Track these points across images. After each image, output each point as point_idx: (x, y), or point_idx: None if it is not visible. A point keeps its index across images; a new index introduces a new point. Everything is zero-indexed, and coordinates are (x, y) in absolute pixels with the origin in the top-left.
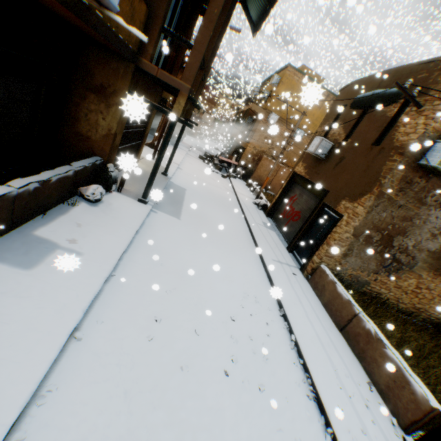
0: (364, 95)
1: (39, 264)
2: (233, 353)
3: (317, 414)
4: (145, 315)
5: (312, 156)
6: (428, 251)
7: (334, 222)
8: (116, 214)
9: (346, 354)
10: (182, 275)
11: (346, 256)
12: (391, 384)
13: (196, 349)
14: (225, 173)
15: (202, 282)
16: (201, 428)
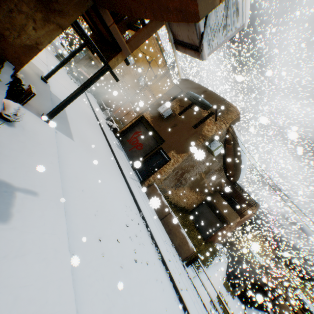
0: (194, 94)
1: (12, 214)
2: (134, 248)
3: (163, 266)
4: (93, 238)
5: (157, 112)
6: (192, 180)
7: (166, 162)
8: (35, 138)
9: (164, 232)
10: (96, 198)
11: (165, 180)
12: (181, 244)
13: (121, 252)
14: (79, 83)
15: (107, 202)
16: (138, 295)
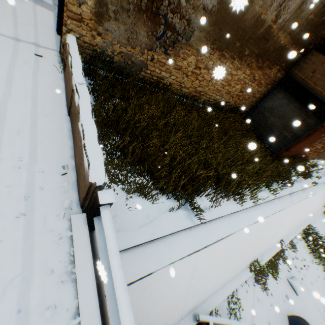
0: None
1: None
2: None
3: None
4: None
5: None
6: (206, 12)
7: None
8: None
9: (54, 140)
10: None
11: (103, 20)
12: (79, 164)
13: None
14: None
15: None
16: None
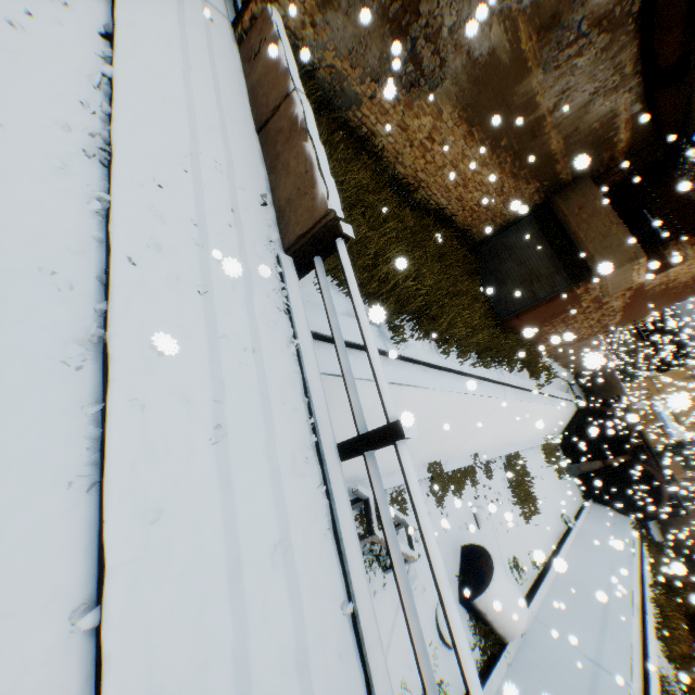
0: None
1: None
2: None
3: (93, 180)
4: None
5: None
6: (470, 59)
7: None
8: None
9: (247, 158)
10: None
11: (329, 7)
12: (294, 196)
13: None
14: None
15: None
16: None
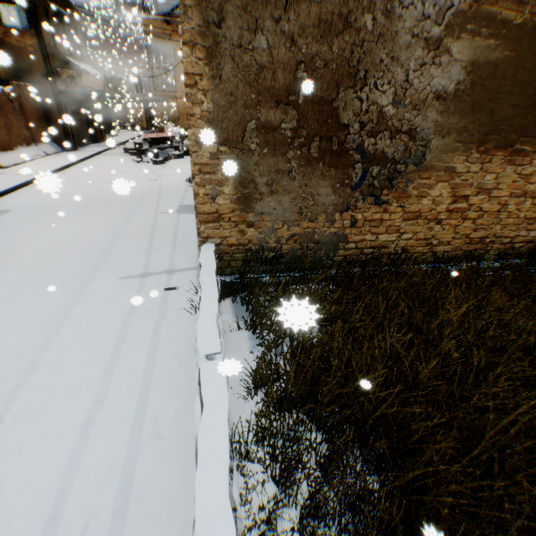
0: None
1: None
2: None
3: None
4: None
5: None
6: (444, 98)
7: None
8: None
9: (162, 527)
10: None
11: (251, 202)
12: None
13: None
14: None
15: None
16: None
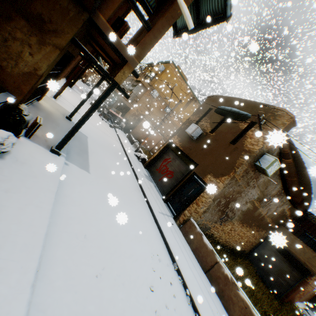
0: (225, 108)
1: None
2: None
3: None
4: None
5: (186, 134)
6: (242, 211)
7: (202, 189)
8: (30, 171)
9: (213, 294)
10: (105, 246)
11: (205, 212)
12: None
13: None
14: (111, 122)
15: (122, 251)
16: None
